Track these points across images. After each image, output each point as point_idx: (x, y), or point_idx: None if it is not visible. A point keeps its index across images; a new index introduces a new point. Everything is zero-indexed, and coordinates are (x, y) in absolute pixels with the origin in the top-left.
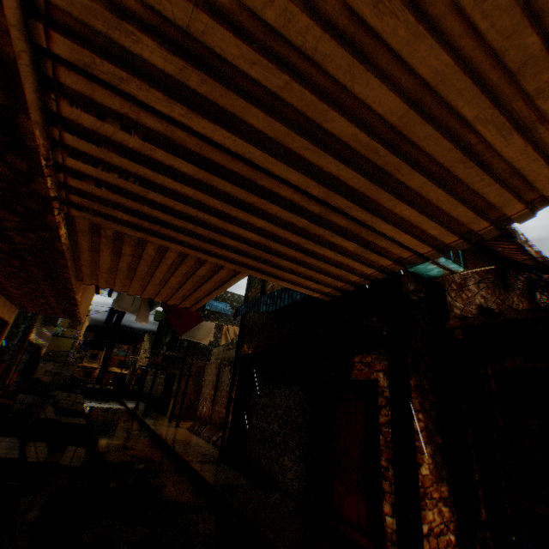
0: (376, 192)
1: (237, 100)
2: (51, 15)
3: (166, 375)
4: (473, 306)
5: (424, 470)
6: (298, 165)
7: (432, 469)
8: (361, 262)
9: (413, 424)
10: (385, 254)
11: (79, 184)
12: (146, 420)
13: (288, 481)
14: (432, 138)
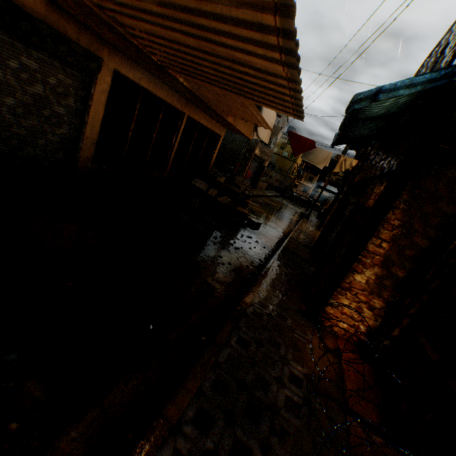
0: (204, 35)
1: (134, 13)
2: (101, 6)
3: None
4: None
5: (358, 278)
6: (176, 30)
7: (371, 284)
8: (274, 84)
9: (365, 244)
10: (277, 75)
11: (157, 58)
12: (303, 219)
13: None
14: (176, 0)
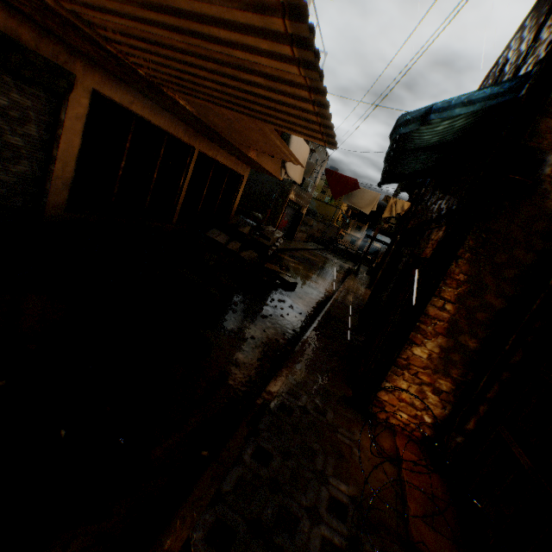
0: (189, 26)
1: (95, 1)
2: None
3: None
4: None
5: (418, 352)
6: (154, 24)
7: (434, 359)
8: (292, 98)
9: (424, 306)
10: (294, 83)
11: (145, 71)
12: (350, 276)
13: None
14: None
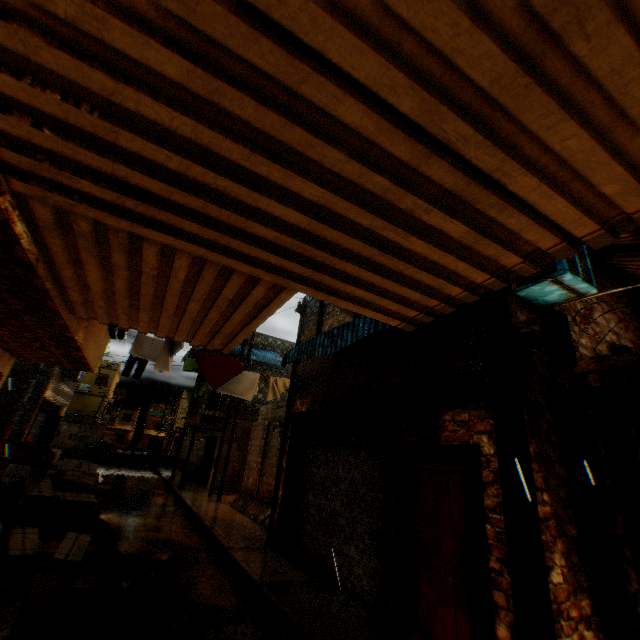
0: (522, 95)
1: None
2: None
3: (207, 438)
4: (603, 345)
5: (555, 576)
6: (376, 39)
7: (566, 574)
8: (469, 262)
9: (536, 508)
10: (510, 245)
11: (5, 124)
12: (181, 493)
13: (356, 579)
14: None
